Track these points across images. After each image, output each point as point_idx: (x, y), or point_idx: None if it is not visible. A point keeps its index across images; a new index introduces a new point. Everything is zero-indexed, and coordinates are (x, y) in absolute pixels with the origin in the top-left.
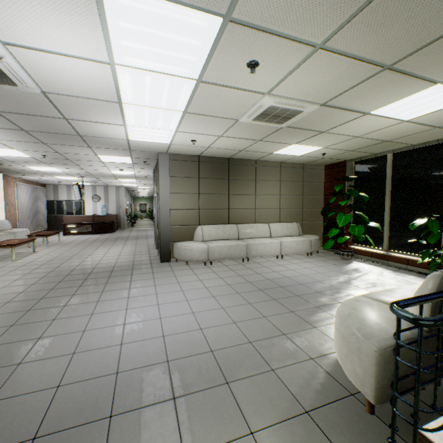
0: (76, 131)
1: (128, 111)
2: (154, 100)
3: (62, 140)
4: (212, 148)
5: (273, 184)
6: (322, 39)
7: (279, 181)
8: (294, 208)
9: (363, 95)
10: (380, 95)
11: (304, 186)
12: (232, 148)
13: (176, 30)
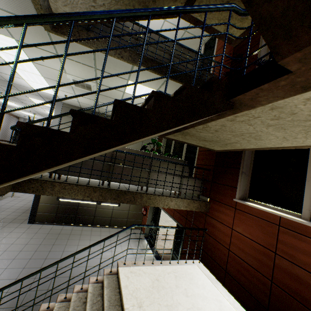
0: (5, 79)
1: (18, 71)
2: (23, 67)
3: (2, 83)
4: (81, 103)
5: None
6: (55, 52)
7: None
8: (135, 148)
9: (107, 81)
10: (113, 82)
11: None
12: (92, 105)
13: (3, 40)
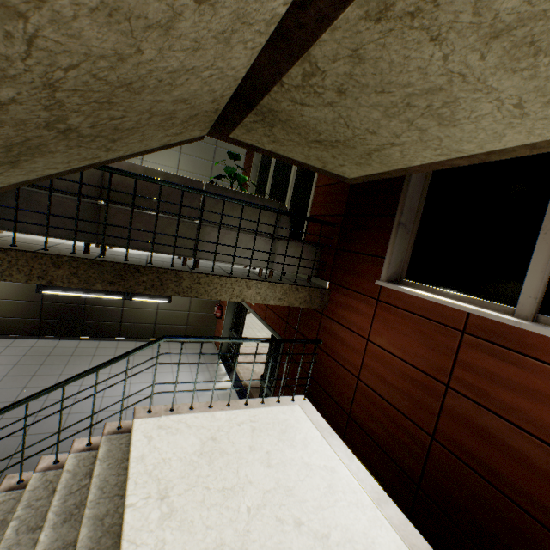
0: None
1: None
2: None
3: None
4: None
5: (170, 153)
6: None
7: (180, 152)
8: None
9: None
10: None
11: (214, 167)
12: None
13: None
